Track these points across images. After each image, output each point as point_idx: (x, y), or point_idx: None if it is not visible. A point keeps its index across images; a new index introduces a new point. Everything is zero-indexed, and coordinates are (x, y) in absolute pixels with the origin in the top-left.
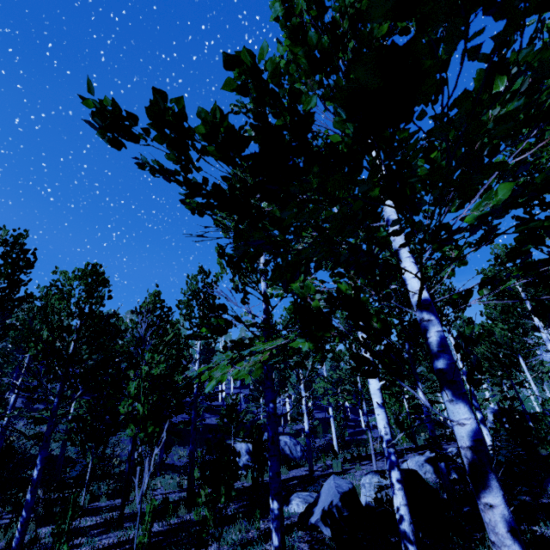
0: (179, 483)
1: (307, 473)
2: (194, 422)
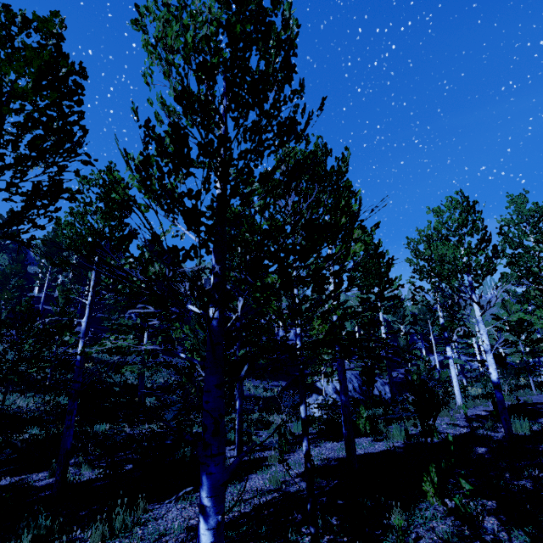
0: (289, 430)
1: (468, 432)
2: (342, 363)
